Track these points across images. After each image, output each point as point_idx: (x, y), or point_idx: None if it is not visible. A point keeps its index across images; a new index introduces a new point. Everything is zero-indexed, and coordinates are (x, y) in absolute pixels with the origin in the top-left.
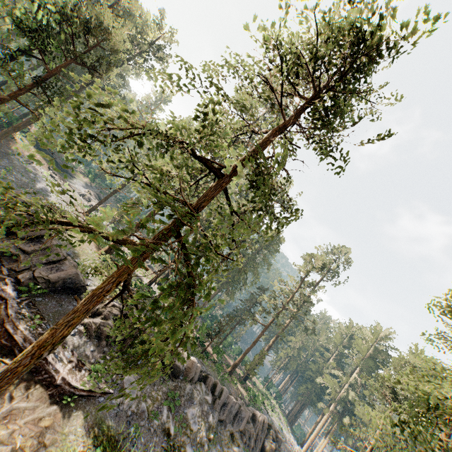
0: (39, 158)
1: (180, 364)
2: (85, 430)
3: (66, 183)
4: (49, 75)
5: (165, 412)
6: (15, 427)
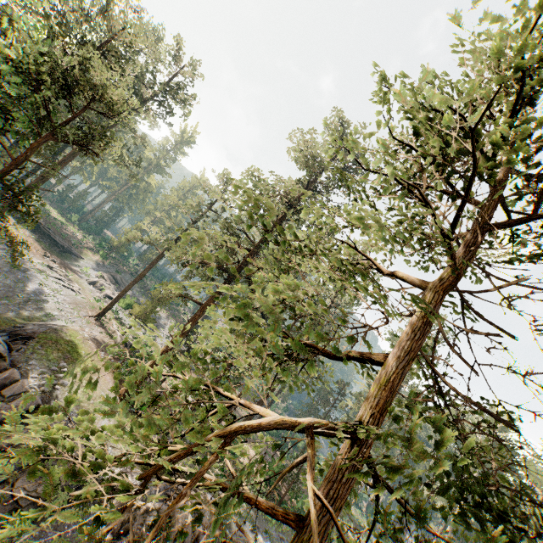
0: (30, 243)
1: None
2: None
3: (69, 273)
4: (13, 165)
5: None
6: None
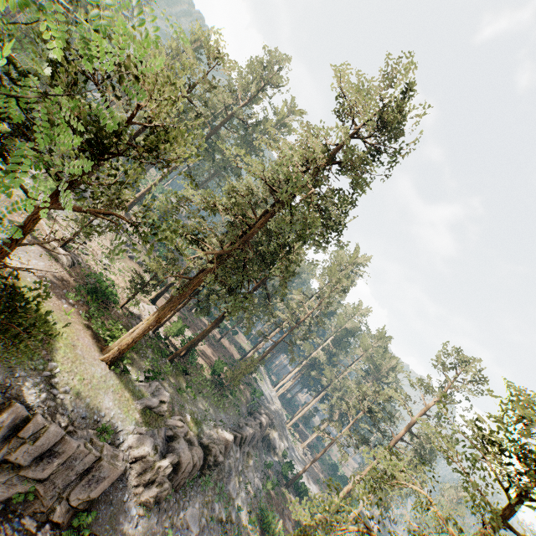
0: None
1: (222, 458)
2: None
3: None
4: None
5: (217, 506)
6: None
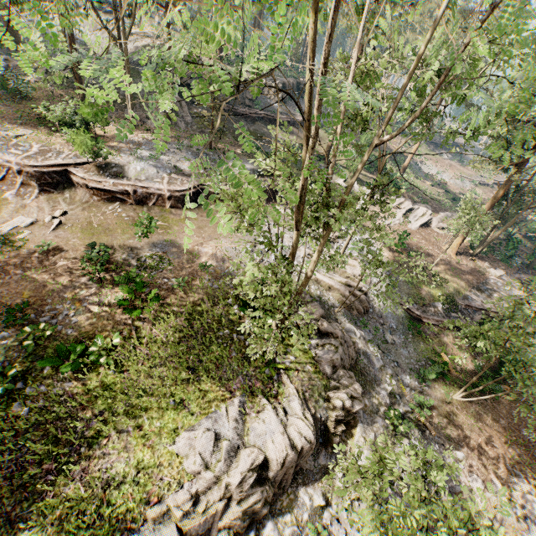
0: None
1: None
2: None
3: None
4: None
5: None
6: None
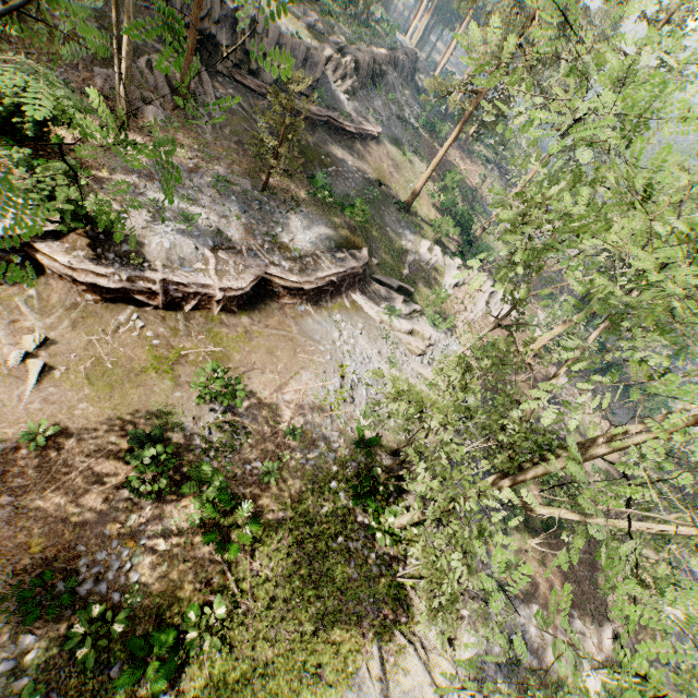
0: None
1: (385, 68)
2: (390, 145)
3: None
4: None
5: (393, 108)
6: (385, 161)
